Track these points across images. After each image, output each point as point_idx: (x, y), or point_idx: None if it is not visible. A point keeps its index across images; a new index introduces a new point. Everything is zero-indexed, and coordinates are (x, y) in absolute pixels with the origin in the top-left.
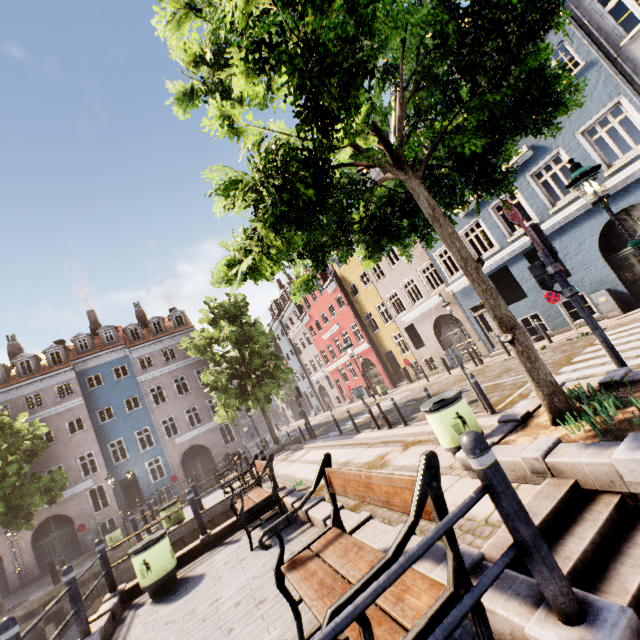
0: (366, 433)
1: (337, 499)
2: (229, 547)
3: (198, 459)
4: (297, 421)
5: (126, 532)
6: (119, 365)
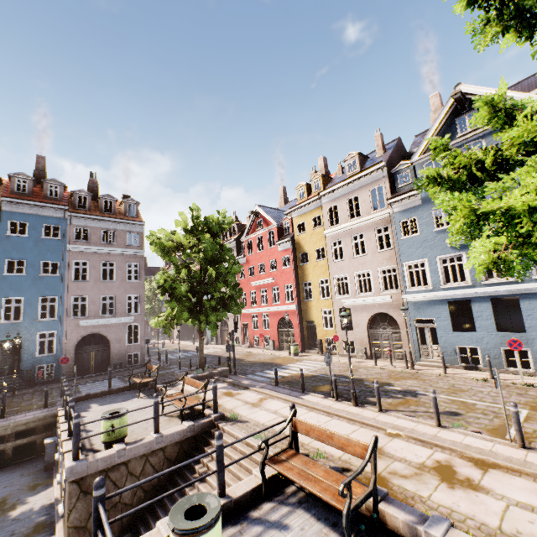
0: (319, 398)
1: (455, 524)
2: (277, 535)
3: (94, 348)
4: (182, 341)
5: (2, 407)
6: (53, 224)
